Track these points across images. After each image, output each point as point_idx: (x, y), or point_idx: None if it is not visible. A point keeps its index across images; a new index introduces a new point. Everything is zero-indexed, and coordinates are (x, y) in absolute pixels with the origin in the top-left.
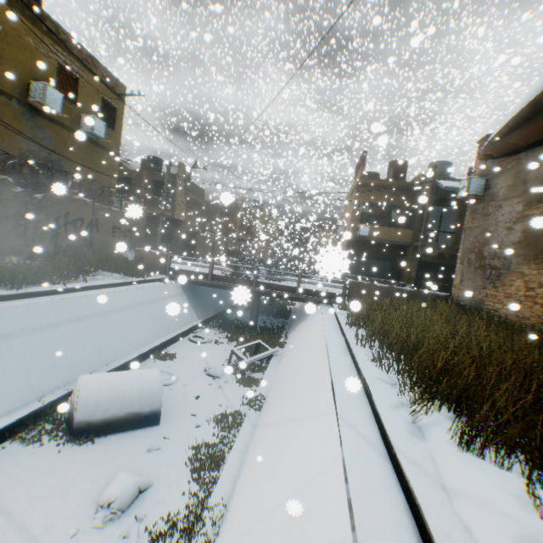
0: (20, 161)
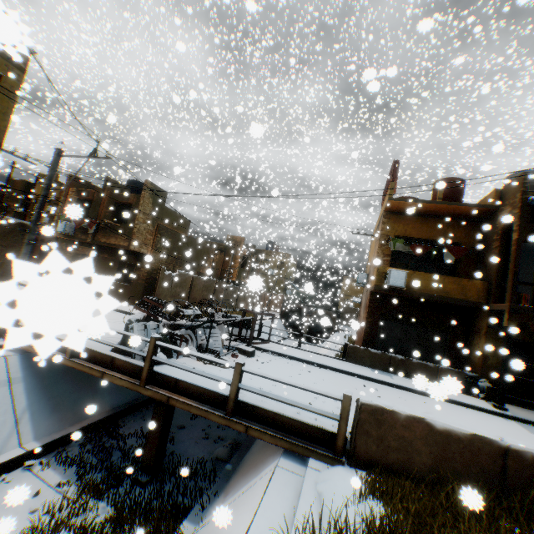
0: None
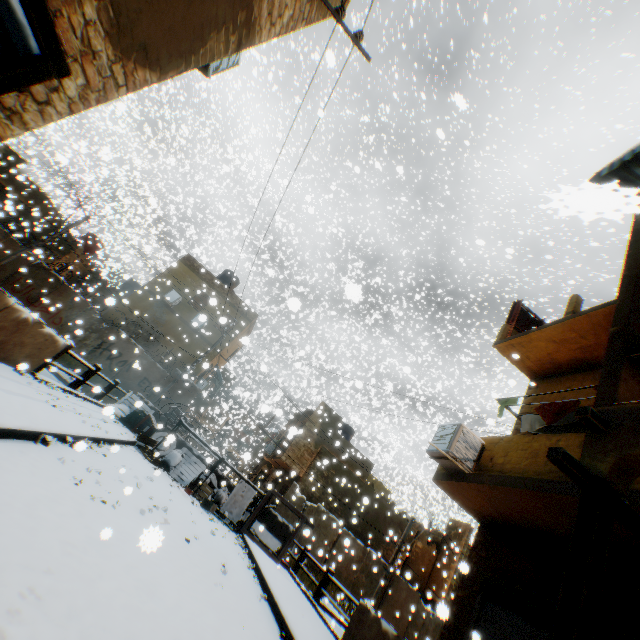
0: (134, 323)
